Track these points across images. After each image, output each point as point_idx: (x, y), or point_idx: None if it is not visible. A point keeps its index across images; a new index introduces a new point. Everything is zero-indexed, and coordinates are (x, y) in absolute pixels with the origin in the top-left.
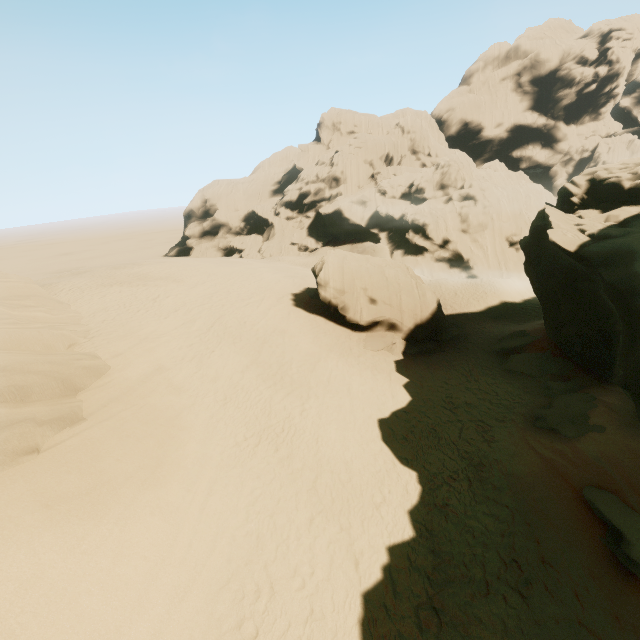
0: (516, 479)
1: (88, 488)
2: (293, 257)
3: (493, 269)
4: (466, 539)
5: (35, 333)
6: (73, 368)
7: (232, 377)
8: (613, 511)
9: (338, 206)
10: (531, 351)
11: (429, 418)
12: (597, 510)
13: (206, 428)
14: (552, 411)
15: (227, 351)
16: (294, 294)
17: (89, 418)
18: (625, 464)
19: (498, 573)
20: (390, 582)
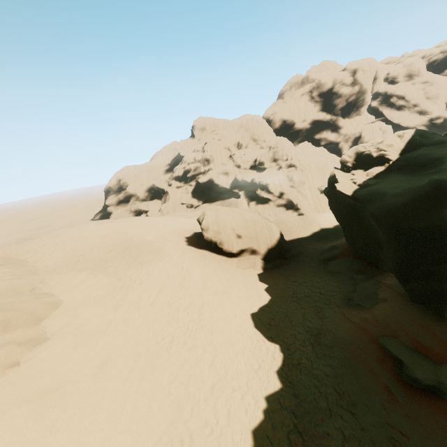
0: (340, 339)
1: (56, 385)
2: (183, 212)
3: (313, 208)
4: (314, 383)
5: (8, 283)
6: (37, 304)
7: (150, 298)
8: (396, 349)
9: (210, 177)
10: (341, 257)
11: (283, 309)
12: (388, 350)
13: (135, 335)
14: (357, 293)
15: (145, 280)
16: (187, 237)
17: (52, 338)
18: (399, 319)
19: (336, 401)
20: (269, 420)
